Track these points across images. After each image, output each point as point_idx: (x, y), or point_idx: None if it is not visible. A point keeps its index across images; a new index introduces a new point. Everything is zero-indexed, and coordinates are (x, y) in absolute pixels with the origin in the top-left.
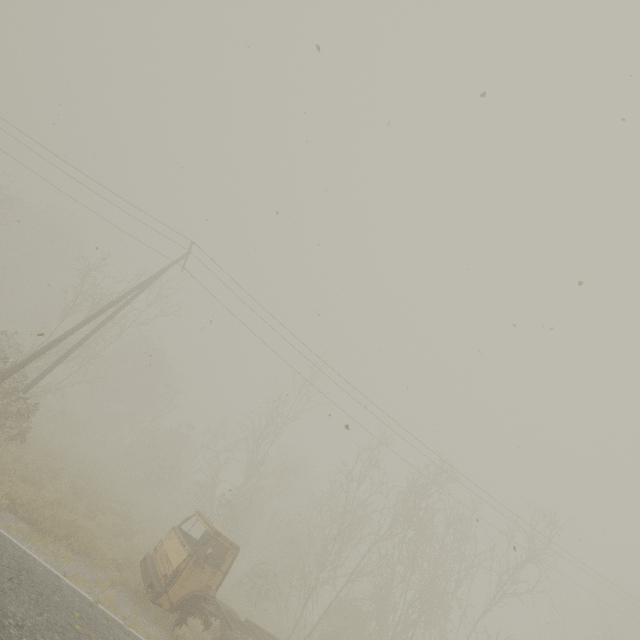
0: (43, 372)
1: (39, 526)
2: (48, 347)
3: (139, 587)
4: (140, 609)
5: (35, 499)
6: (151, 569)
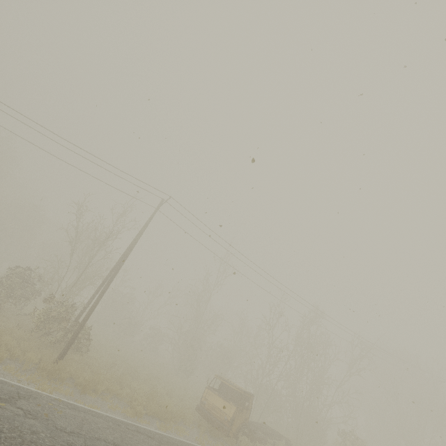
0: (87, 304)
1: (159, 416)
2: (102, 295)
3: (211, 428)
4: (223, 442)
5: (152, 403)
6: (213, 417)
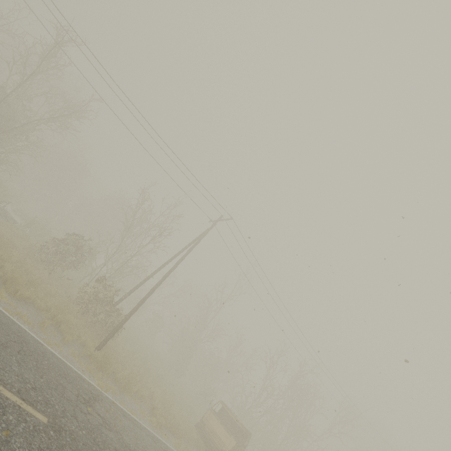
0: (128, 293)
1: (172, 430)
2: (149, 295)
3: None
4: None
5: (170, 416)
6: (211, 442)
